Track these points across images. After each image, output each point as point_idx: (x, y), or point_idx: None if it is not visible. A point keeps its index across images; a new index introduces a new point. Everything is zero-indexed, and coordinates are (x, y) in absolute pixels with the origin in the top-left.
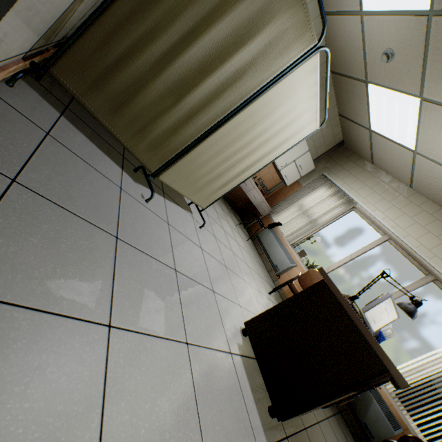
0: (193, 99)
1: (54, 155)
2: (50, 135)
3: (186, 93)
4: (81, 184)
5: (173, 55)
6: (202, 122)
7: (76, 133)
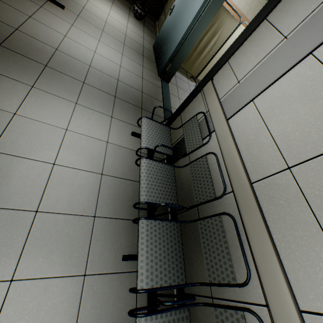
0: (204, 54)
1: (178, 80)
2: (175, 76)
3: (202, 53)
4: (183, 85)
5: (198, 46)
6: (207, 59)
7: (177, 73)
